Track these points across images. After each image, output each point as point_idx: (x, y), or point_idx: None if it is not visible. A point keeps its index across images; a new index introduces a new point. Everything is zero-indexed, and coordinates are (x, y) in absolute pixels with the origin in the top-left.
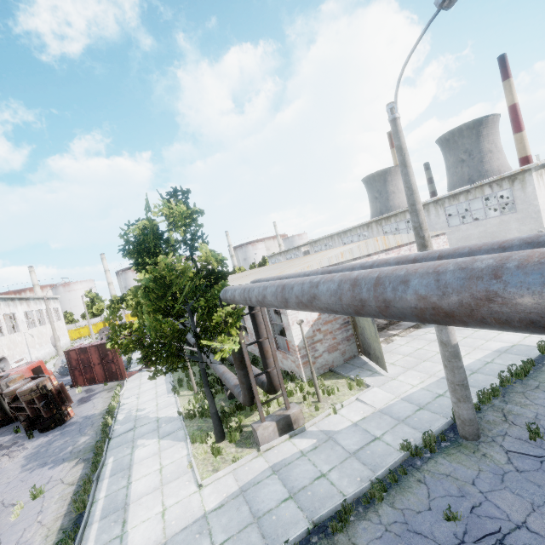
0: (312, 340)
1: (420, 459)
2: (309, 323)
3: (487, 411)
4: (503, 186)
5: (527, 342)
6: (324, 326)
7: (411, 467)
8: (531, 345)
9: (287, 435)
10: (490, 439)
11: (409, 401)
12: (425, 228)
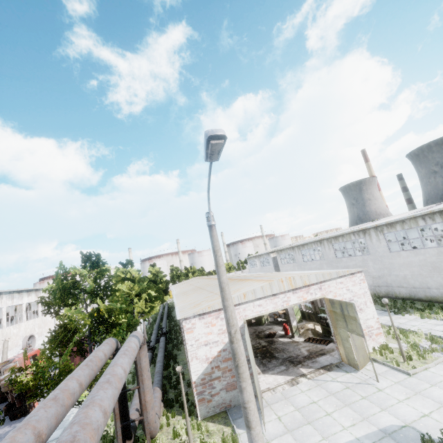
0: (210, 376)
1: None
2: (208, 359)
3: None
4: (436, 220)
5: (420, 426)
6: (224, 363)
7: None
8: (422, 432)
9: None
10: None
11: None
12: (231, 324)
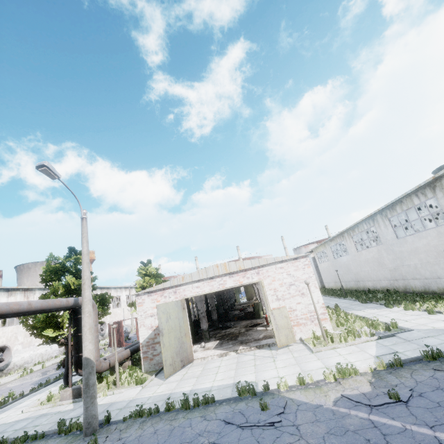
0: (153, 341)
1: (59, 435)
2: (153, 327)
3: (125, 423)
4: (427, 195)
5: (263, 382)
6: None
7: (50, 437)
8: (258, 385)
9: (72, 400)
10: (87, 439)
11: (130, 402)
12: (83, 279)
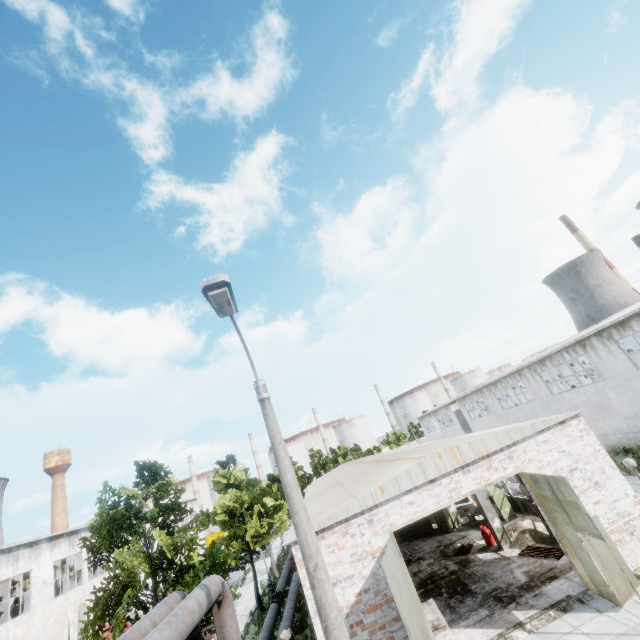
0: None
1: None
2: (342, 610)
3: None
4: None
5: None
6: (369, 615)
7: None
8: None
9: None
10: None
11: None
12: (308, 554)
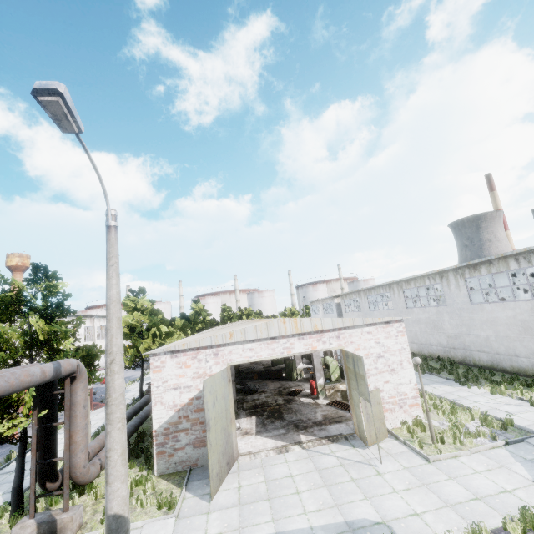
0: (176, 427)
1: None
2: (176, 406)
3: None
4: (532, 262)
5: (400, 526)
6: (195, 414)
7: None
8: None
9: None
10: None
11: None
12: (109, 351)
